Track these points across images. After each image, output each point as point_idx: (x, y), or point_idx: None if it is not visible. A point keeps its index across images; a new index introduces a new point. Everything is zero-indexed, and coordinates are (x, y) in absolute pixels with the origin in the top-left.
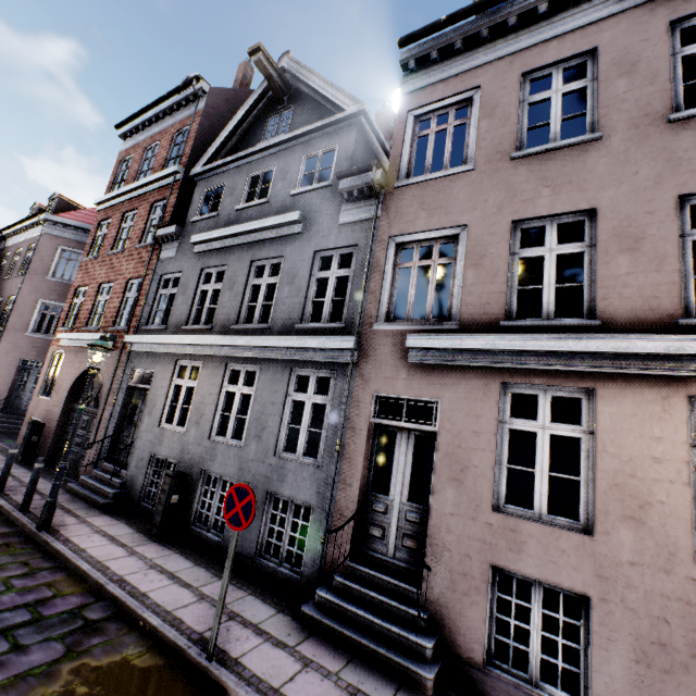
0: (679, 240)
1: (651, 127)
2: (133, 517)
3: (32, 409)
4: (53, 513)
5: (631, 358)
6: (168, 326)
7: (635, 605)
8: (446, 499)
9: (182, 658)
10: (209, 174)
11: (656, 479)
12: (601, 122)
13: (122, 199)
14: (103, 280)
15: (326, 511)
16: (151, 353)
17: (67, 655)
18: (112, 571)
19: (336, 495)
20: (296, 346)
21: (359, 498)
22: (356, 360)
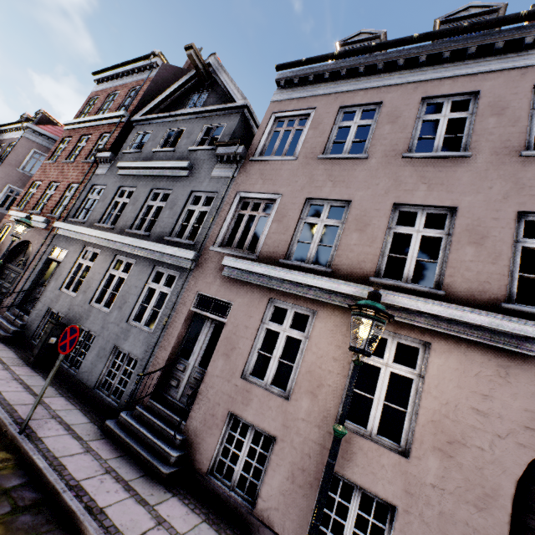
0: (386, 230)
1: (394, 159)
2: (22, 349)
3: None
4: None
5: (339, 295)
6: (86, 221)
7: (297, 445)
8: (217, 366)
9: (4, 430)
10: (143, 122)
11: (331, 370)
12: (370, 148)
13: (83, 125)
14: (54, 179)
15: (145, 363)
16: (70, 238)
17: None
18: None
19: (155, 354)
20: (159, 250)
21: (169, 358)
22: (193, 267)
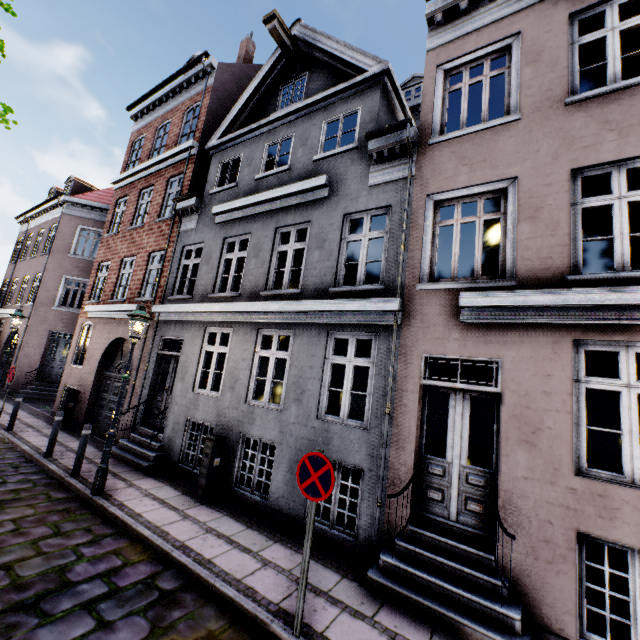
0: None
1: None
2: (174, 478)
3: (65, 377)
4: (106, 479)
5: None
6: (194, 295)
7: None
8: (517, 463)
9: (265, 632)
10: (224, 146)
11: None
12: None
13: (138, 177)
14: (125, 254)
15: (381, 475)
16: (179, 322)
17: (154, 631)
18: (172, 536)
19: (389, 458)
20: (334, 309)
21: (414, 461)
22: (400, 321)
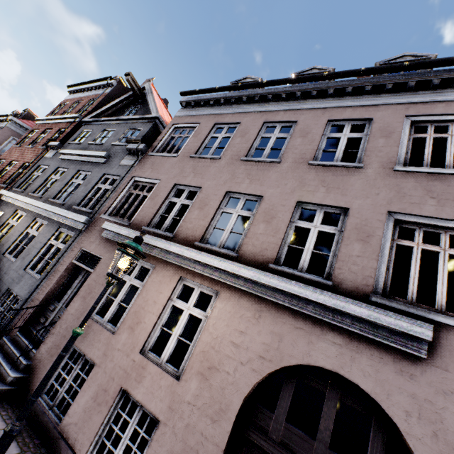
0: (216, 209)
1: (236, 160)
2: None
3: None
4: None
5: (171, 254)
6: (25, 191)
7: (108, 370)
8: (75, 306)
9: None
10: (90, 123)
11: (150, 311)
12: (224, 152)
13: (49, 122)
14: (15, 159)
15: (23, 302)
16: (9, 203)
17: None
18: None
19: (35, 295)
20: (64, 215)
21: (44, 299)
22: (84, 229)
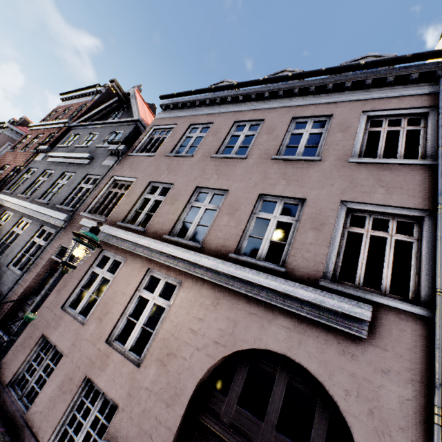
0: (186, 204)
1: (207, 158)
2: None
3: None
4: None
5: (141, 247)
6: (14, 192)
7: (75, 359)
8: (50, 299)
9: None
10: (78, 127)
11: (118, 302)
12: (197, 151)
13: (41, 127)
14: (8, 163)
15: (3, 296)
16: None
17: None
18: None
19: (14, 290)
20: (46, 213)
21: (23, 294)
22: (64, 226)
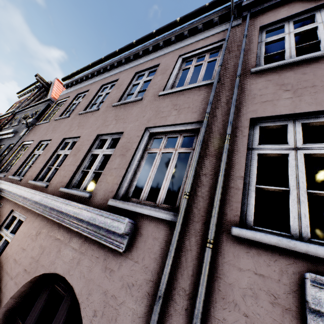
0: (52, 153)
1: (77, 115)
2: None
3: None
4: None
5: (12, 193)
6: None
7: None
8: None
9: None
10: (19, 113)
11: None
12: (73, 112)
13: (1, 118)
14: None
15: None
16: None
17: None
18: None
19: None
20: None
21: None
22: None
